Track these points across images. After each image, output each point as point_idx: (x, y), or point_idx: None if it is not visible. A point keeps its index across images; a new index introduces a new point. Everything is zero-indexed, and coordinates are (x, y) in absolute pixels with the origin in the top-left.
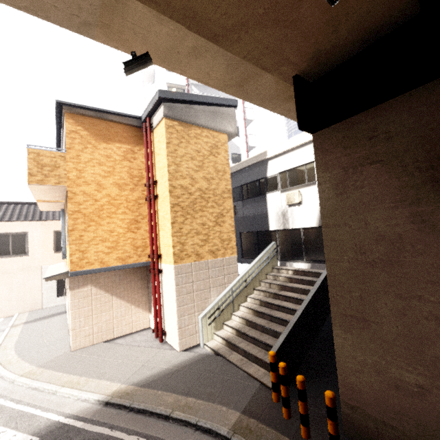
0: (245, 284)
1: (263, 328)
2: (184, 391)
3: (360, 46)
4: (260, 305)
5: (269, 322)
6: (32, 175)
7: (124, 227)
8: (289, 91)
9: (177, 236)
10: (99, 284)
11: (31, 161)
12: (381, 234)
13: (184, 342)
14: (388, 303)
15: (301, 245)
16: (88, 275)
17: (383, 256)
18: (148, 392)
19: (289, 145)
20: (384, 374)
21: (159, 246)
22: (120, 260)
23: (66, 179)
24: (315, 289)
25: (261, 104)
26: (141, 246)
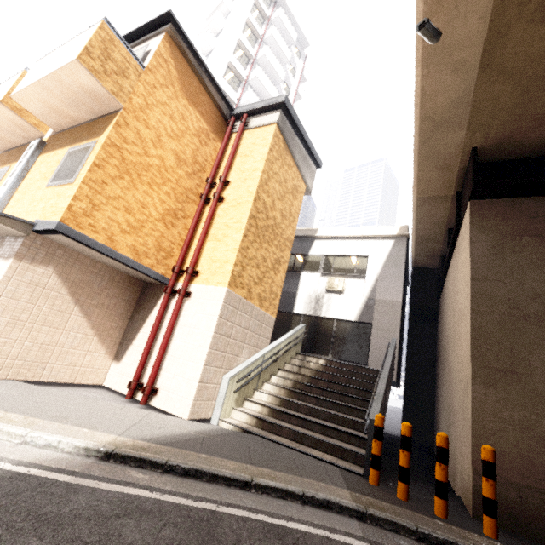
0: (274, 357)
1: (312, 409)
2: (244, 460)
3: (529, 154)
4: (292, 387)
5: (313, 405)
6: (89, 55)
7: (160, 212)
8: (453, 160)
9: (242, 254)
10: (66, 275)
11: (98, 39)
12: (537, 293)
13: (197, 406)
14: (541, 355)
15: (330, 338)
16: (58, 250)
17: (538, 312)
18: (184, 453)
19: (346, 232)
20: (533, 429)
21: (197, 260)
22: (134, 251)
23: (126, 99)
24: (388, 369)
25: (423, 158)
26: (166, 251)
